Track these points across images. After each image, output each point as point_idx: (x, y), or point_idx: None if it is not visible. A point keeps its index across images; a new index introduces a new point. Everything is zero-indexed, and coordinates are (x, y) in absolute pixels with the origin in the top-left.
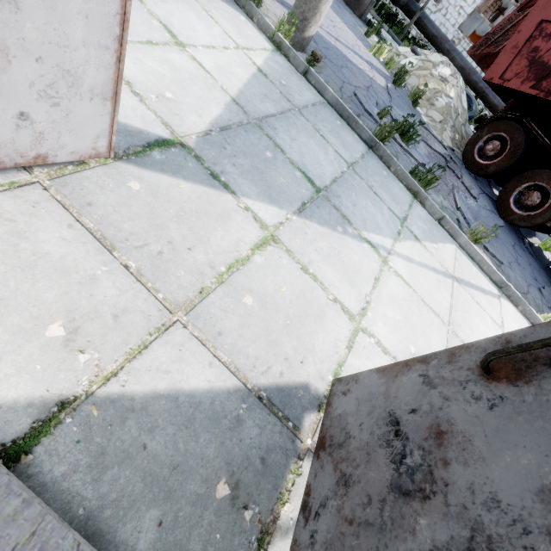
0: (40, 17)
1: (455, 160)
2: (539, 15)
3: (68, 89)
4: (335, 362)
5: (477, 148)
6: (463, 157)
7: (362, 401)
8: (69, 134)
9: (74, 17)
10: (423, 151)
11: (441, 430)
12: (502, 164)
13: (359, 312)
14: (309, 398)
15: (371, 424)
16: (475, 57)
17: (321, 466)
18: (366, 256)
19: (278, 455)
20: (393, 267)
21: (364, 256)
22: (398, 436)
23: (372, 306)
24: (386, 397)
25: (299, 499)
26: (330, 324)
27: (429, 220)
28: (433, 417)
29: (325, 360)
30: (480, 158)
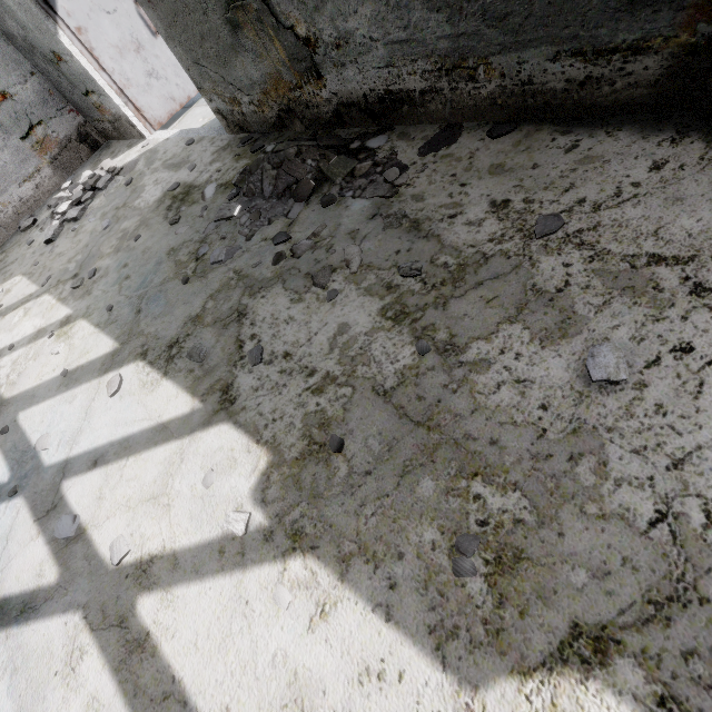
0: (163, 56)
1: None
2: None
3: (178, 71)
4: None
5: None
6: None
7: None
8: (189, 85)
9: (166, 51)
10: None
11: None
12: None
13: None
14: None
15: None
16: None
17: None
18: None
19: None
20: None
21: None
22: None
23: None
24: None
25: None
26: None
27: None
28: None
29: None
30: None
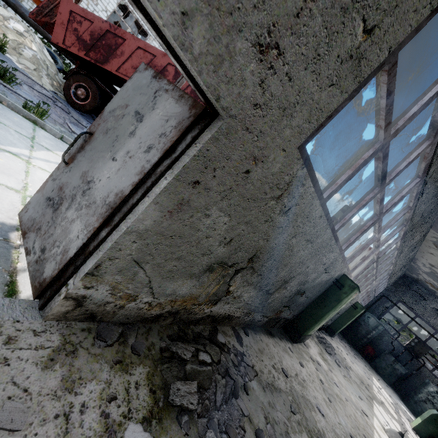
0: None
1: (61, 101)
2: (68, 6)
3: None
4: (17, 212)
5: (72, 93)
6: (66, 99)
7: (35, 206)
8: None
9: None
10: (29, 92)
11: (61, 187)
12: (92, 104)
13: (22, 188)
14: (8, 227)
15: (41, 207)
16: (38, 22)
17: (28, 238)
18: (11, 160)
19: (1, 249)
20: (36, 165)
21: (9, 160)
22: (51, 200)
23: (30, 185)
24: (43, 196)
25: (26, 261)
26: (2, 195)
27: (54, 139)
28: (58, 186)
29: (9, 211)
30: (78, 100)
